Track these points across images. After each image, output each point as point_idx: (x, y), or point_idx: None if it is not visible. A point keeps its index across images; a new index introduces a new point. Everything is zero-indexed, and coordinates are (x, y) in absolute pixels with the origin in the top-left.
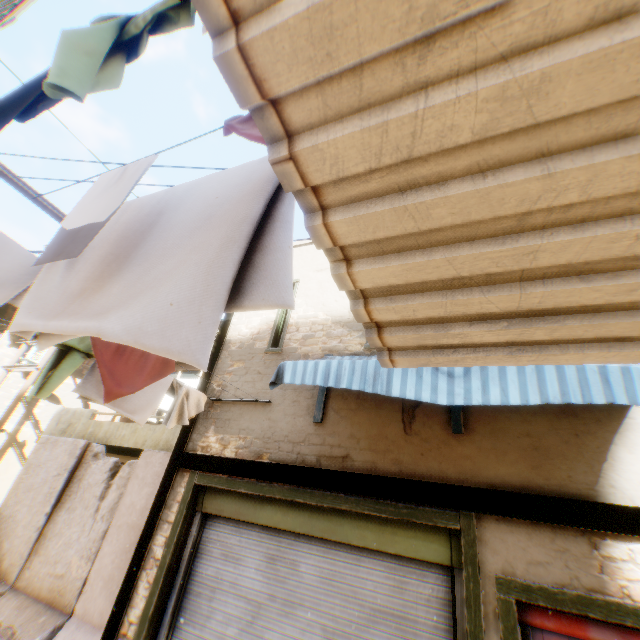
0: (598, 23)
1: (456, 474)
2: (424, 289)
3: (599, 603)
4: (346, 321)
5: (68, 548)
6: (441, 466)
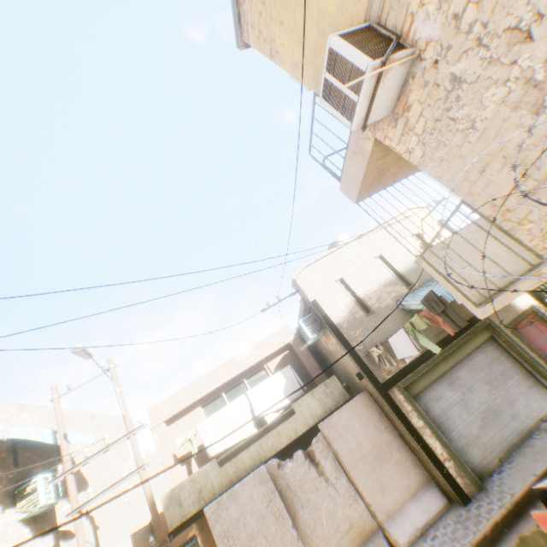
0: None
1: None
2: None
3: (519, 315)
4: (388, 283)
5: (335, 515)
6: (468, 311)
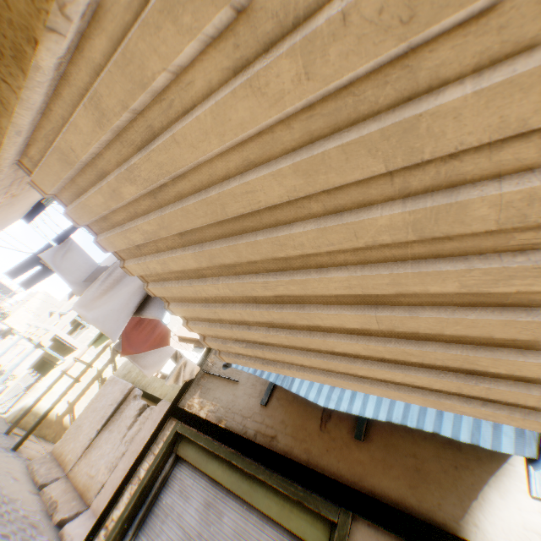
0: (170, 249)
1: (348, 474)
2: (203, 320)
3: None
4: None
5: (101, 458)
6: (338, 463)
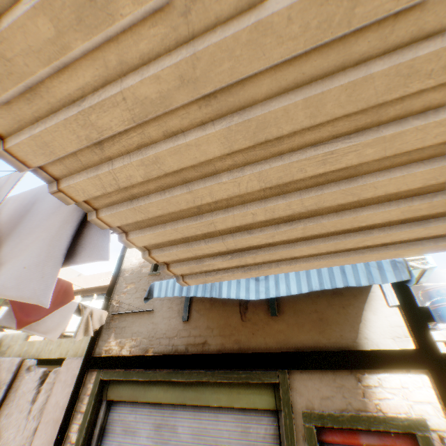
0: (169, 136)
1: (275, 344)
2: (177, 243)
3: (364, 418)
4: None
5: None
6: (265, 340)
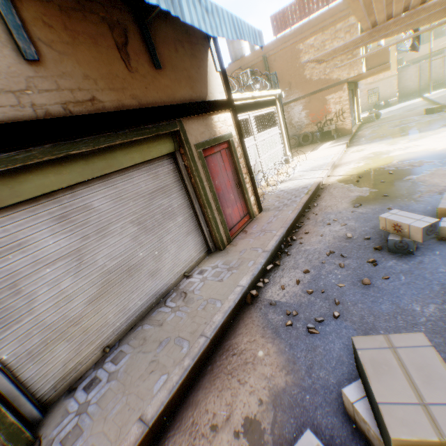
0: None
1: (167, 99)
2: None
3: (217, 139)
4: None
5: None
6: (159, 95)
